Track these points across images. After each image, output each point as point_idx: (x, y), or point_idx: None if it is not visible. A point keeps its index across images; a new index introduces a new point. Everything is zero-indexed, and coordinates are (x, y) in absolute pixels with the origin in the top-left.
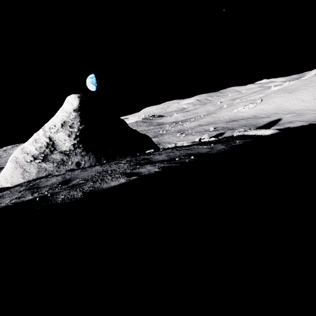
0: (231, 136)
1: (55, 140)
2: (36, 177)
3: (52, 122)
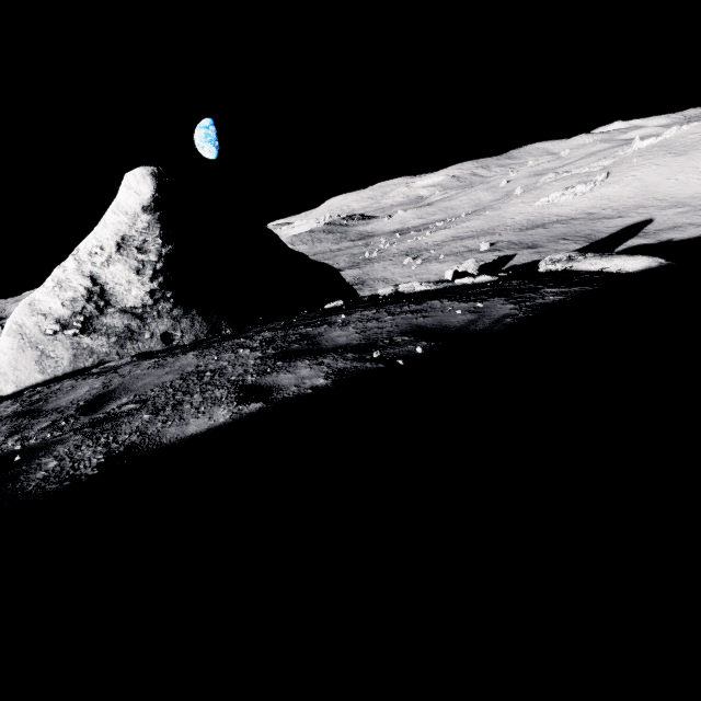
0: (529, 263)
1: (106, 284)
2: (72, 370)
3: (94, 239)
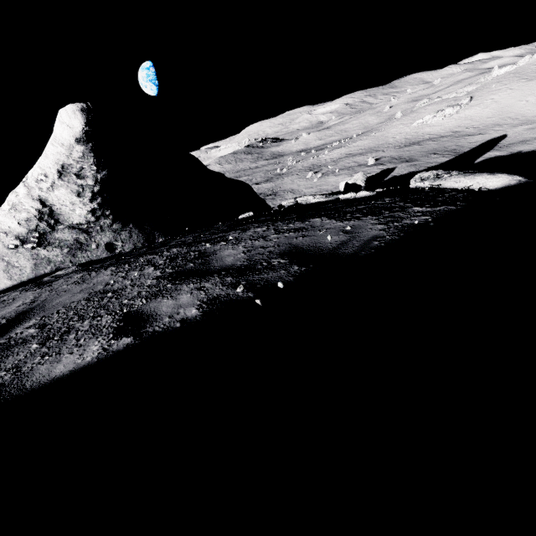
0: (406, 174)
1: (54, 205)
2: (35, 276)
3: (38, 168)
